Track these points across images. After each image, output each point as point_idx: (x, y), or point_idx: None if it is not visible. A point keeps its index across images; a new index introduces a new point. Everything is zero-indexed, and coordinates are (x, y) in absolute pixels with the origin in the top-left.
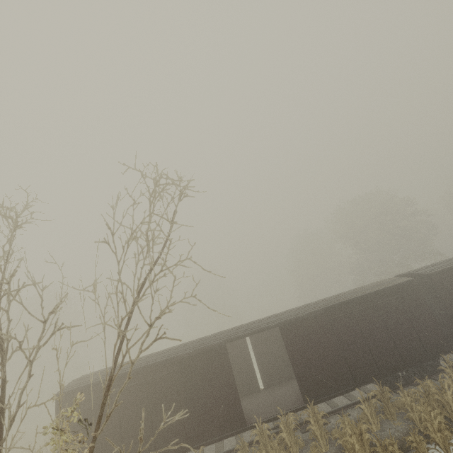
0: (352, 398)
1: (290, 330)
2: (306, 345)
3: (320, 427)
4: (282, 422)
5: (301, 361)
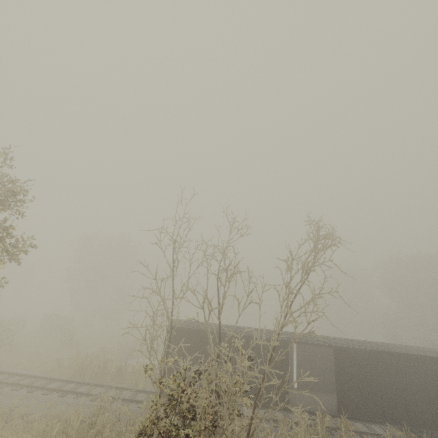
0: (372, 429)
1: (342, 355)
2: (351, 371)
3: (348, 436)
4: (319, 418)
5: (344, 382)
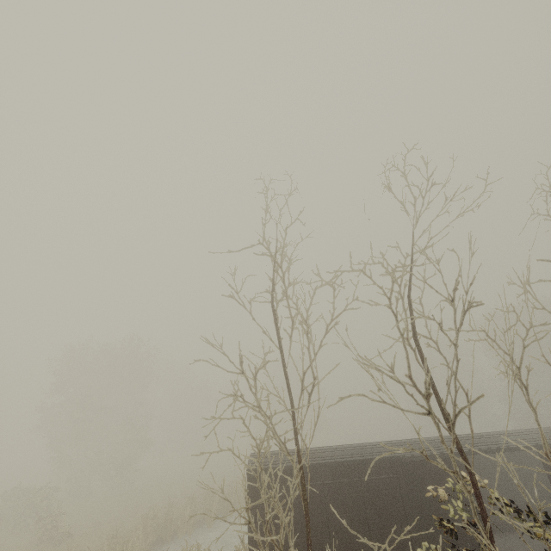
0: None
1: None
2: None
3: None
4: None
5: None
